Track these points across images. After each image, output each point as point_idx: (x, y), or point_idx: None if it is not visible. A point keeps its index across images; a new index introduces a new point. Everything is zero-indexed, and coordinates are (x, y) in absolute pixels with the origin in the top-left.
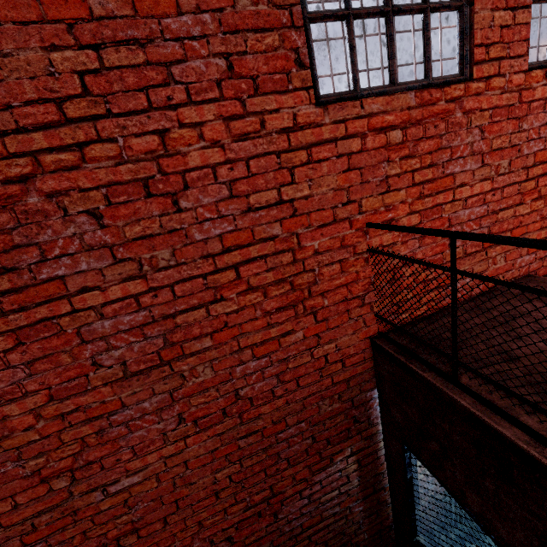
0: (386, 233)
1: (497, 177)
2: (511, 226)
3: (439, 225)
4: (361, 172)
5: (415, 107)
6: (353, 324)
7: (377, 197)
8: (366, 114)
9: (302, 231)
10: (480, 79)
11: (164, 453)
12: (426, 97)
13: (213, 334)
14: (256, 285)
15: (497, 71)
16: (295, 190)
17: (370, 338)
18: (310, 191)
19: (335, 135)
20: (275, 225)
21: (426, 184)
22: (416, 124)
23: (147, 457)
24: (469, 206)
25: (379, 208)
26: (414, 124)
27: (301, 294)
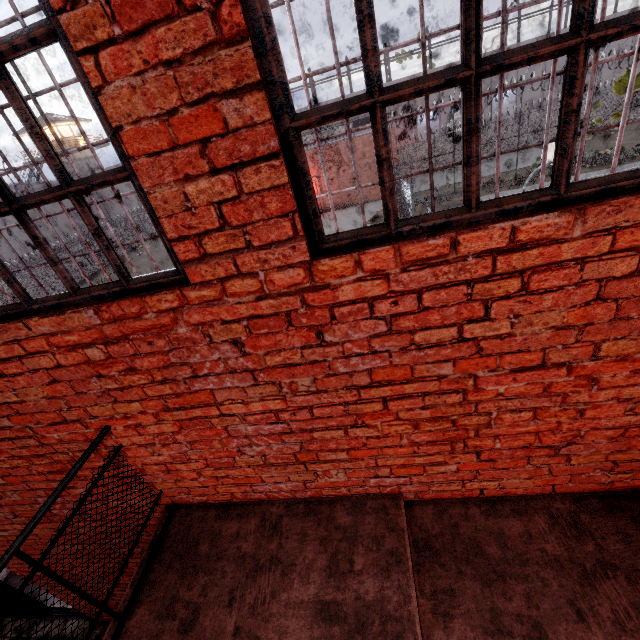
0: (138, 435)
1: (296, 395)
2: (347, 446)
3: (212, 434)
4: (71, 384)
5: (107, 323)
6: (139, 493)
7: (105, 405)
8: (41, 334)
9: (35, 425)
10: (206, 283)
11: (17, 527)
12: (119, 312)
13: (4, 477)
14: (18, 455)
15: (235, 268)
16: (5, 395)
17: (166, 505)
18: (22, 397)
19: (16, 353)
20: (5, 419)
21: (170, 397)
22: (119, 340)
23: (6, 526)
24: (255, 421)
25: (115, 415)
26: (115, 340)
27: (67, 466)
